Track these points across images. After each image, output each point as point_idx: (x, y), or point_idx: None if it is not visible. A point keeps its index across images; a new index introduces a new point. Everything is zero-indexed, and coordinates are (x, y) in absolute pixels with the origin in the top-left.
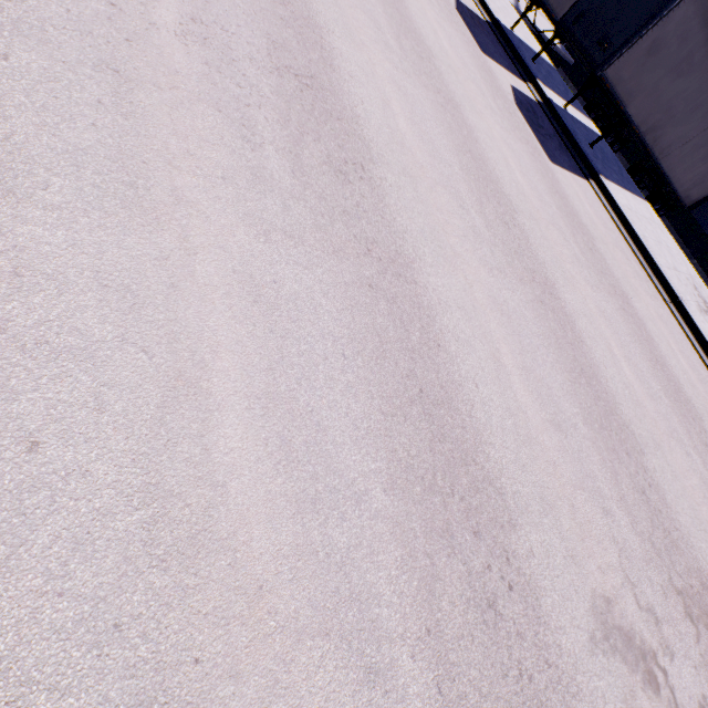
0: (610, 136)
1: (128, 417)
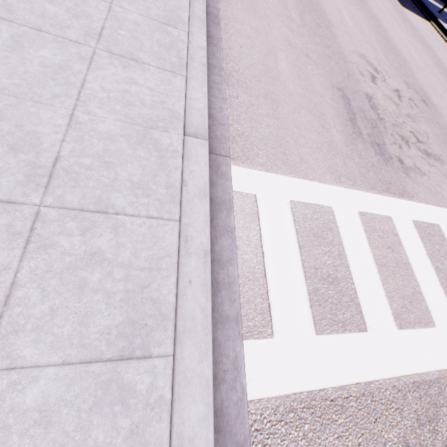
0: None
1: None
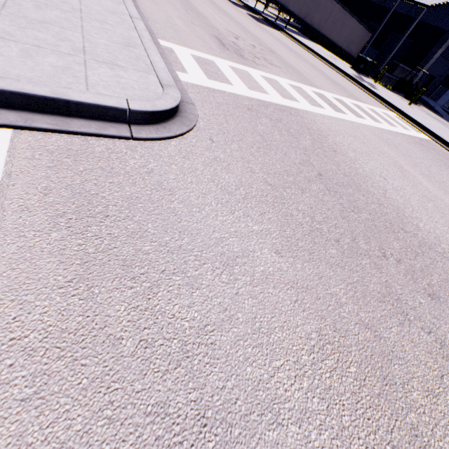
0: (314, 42)
1: None
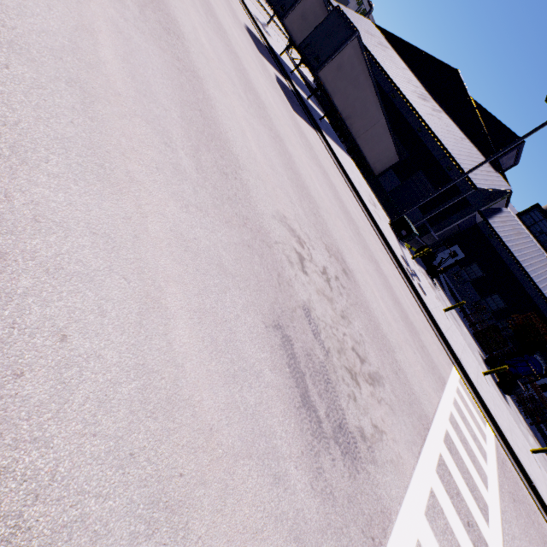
0: (337, 132)
1: (62, 20)
